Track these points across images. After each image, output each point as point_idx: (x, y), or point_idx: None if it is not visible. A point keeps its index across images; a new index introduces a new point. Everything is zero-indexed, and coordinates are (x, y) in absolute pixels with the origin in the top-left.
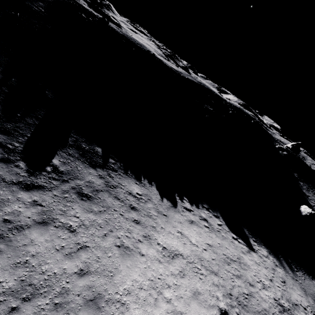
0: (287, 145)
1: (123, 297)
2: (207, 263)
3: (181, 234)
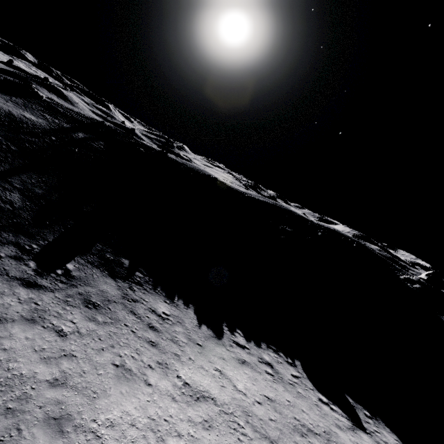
0: (421, 276)
1: (101, 428)
2: (259, 422)
3: (220, 373)
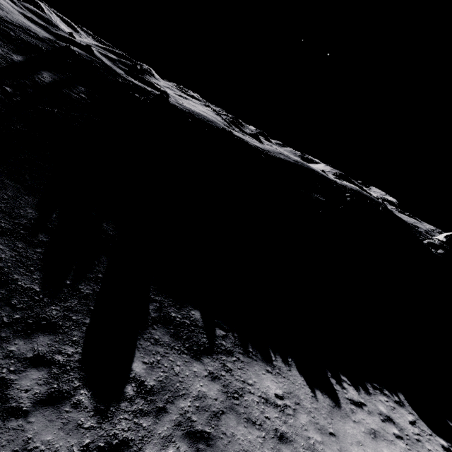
0: (438, 238)
1: None
2: None
3: None
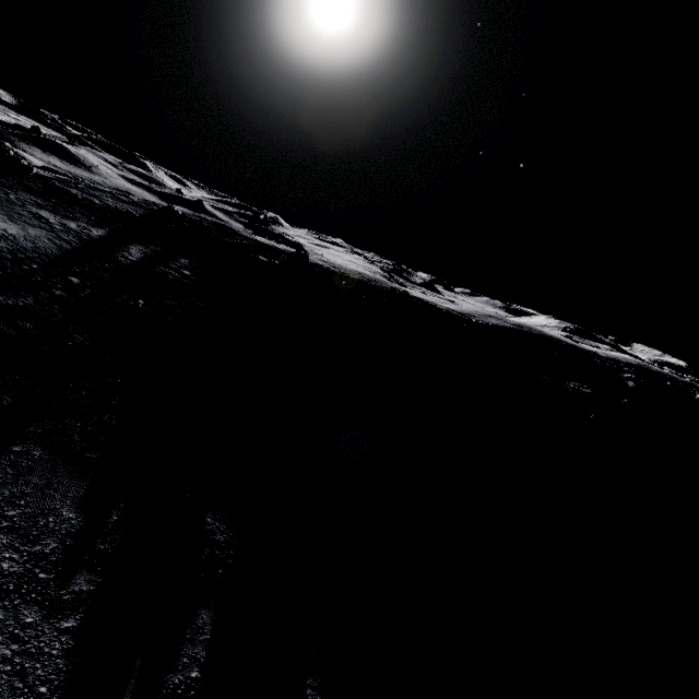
0: None
1: None
2: None
3: None
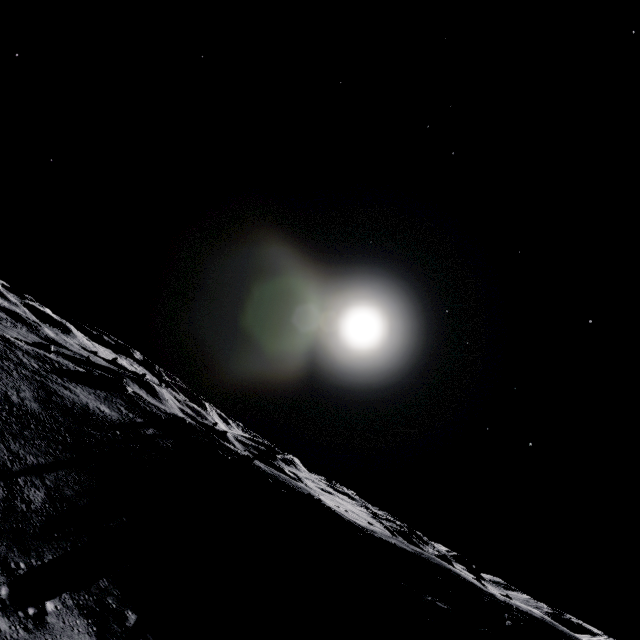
0: None
1: None
2: None
3: None
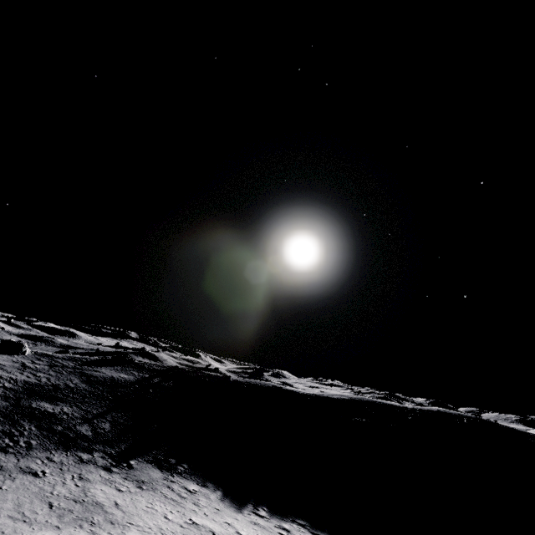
0: None
1: (132, 526)
2: None
3: (228, 524)
